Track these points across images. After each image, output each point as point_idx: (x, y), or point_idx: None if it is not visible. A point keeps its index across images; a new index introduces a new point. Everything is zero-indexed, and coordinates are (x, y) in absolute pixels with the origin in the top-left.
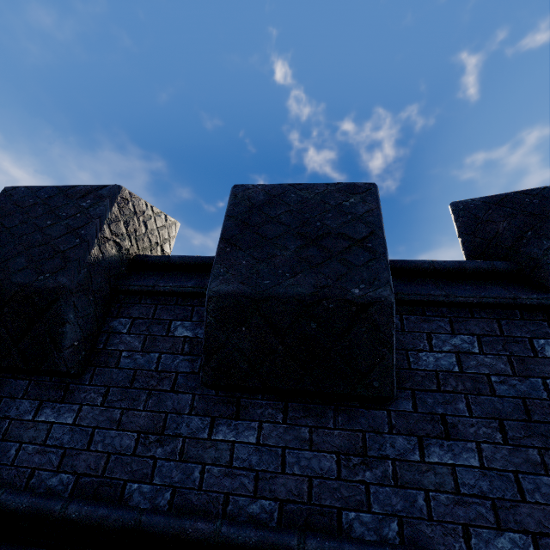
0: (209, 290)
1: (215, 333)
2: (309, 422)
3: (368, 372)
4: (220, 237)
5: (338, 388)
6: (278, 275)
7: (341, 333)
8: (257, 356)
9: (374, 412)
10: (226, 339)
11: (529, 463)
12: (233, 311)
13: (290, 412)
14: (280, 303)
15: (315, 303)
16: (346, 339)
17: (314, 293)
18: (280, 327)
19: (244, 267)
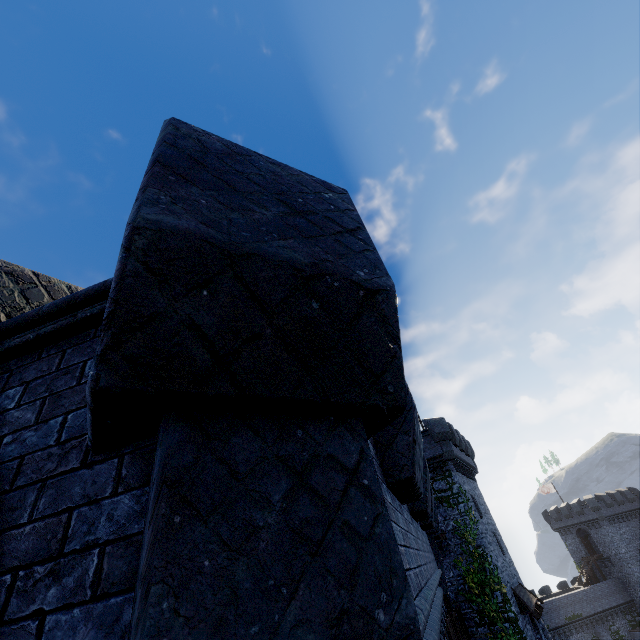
0: None
1: None
2: None
3: None
4: None
5: None
6: None
7: None
8: None
9: None
10: None
11: None
12: None
13: None
14: None
15: None
16: None
17: None
18: None
19: None
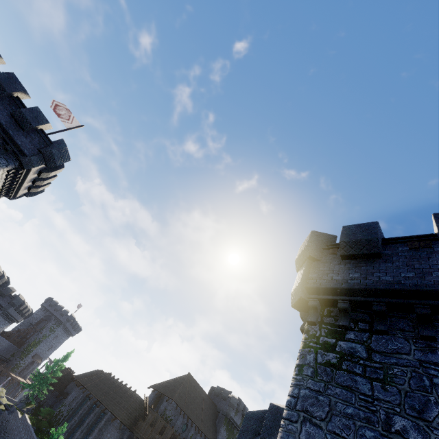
0: (1, 290)
1: (0, 292)
2: (0, 297)
3: (3, 296)
4: (4, 288)
5: (2, 296)
6: (4, 292)
7: (4, 295)
8: (0, 294)
9: (2, 298)
10: (0, 292)
11: (5, 302)
12: (1, 292)
13: (0, 296)
14: (3, 293)
15: (4, 293)
16: (3, 295)
17: (4, 293)
18: (2, 293)
19: (3, 290)
